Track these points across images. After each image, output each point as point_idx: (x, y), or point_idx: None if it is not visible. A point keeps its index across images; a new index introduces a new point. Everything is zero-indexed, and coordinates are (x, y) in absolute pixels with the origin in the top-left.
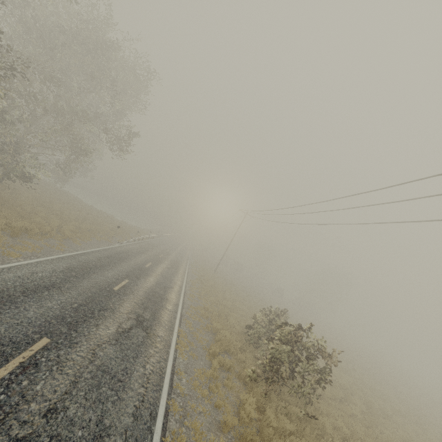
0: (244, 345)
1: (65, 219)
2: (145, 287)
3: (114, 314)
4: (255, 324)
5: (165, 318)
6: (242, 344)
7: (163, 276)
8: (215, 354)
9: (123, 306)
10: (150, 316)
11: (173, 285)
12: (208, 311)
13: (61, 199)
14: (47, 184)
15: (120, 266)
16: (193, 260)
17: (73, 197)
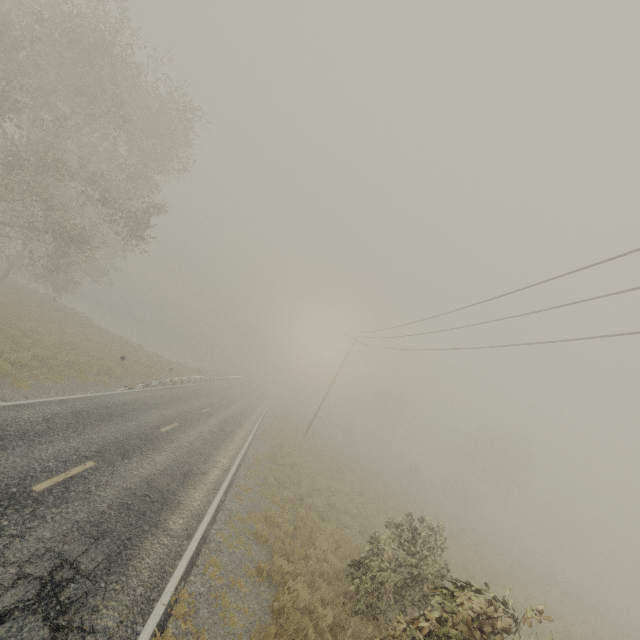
0: (342, 616)
1: (26, 345)
2: (132, 477)
3: None
4: (367, 560)
5: (149, 559)
6: (338, 611)
7: (192, 450)
8: None
9: (24, 540)
10: (101, 561)
11: (207, 468)
12: (273, 524)
13: (47, 316)
14: (35, 296)
15: (94, 432)
16: (269, 417)
17: (78, 316)
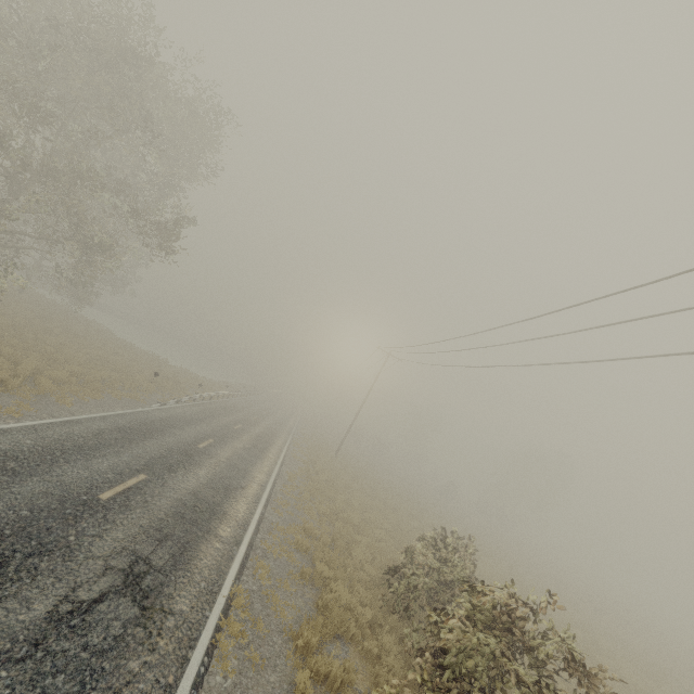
0: (380, 615)
1: (60, 361)
2: (181, 490)
3: (69, 562)
4: (403, 567)
5: (206, 559)
6: (376, 611)
7: (230, 465)
8: (310, 649)
9: (104, 539)
10: (167, 559)
11: (246, 483)
12: (311, 535)
13: (71, 330)
14: (55, 307)
15: (140, 447)
16: (299, 433)
17: (100, 328)
